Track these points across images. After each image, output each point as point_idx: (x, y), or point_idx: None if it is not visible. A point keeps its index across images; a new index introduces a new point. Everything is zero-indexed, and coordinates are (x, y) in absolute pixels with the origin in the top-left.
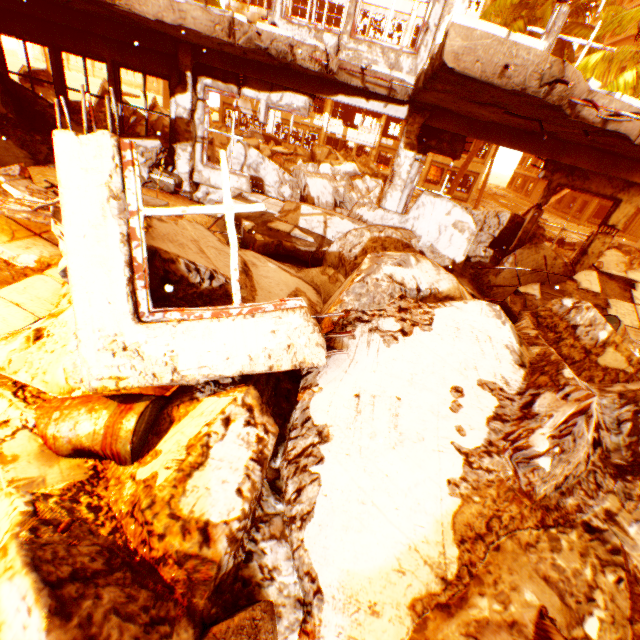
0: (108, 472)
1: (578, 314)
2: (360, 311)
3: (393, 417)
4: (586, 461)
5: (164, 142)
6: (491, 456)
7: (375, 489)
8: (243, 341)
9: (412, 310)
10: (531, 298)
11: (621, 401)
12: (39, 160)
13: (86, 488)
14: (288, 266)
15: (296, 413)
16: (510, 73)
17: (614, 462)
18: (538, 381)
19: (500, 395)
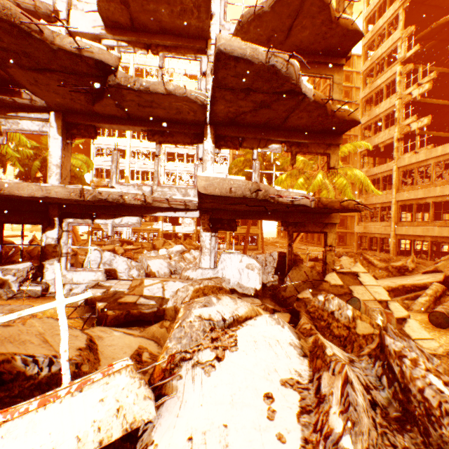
0: None
1: (330, 303)
2: (183, 351)
3: (224, 448)
4: (374, 424)
5: (38, 261)
6: None
7: None
8: (71, 421)
9: (221, 337)
10: (308, 299)
11: (372, 359)
12: None
13: None
14: (135, 328)
15: None
16: (234, 190)
17: (393, 416)
18: (317, 364)
19: (299, 387)
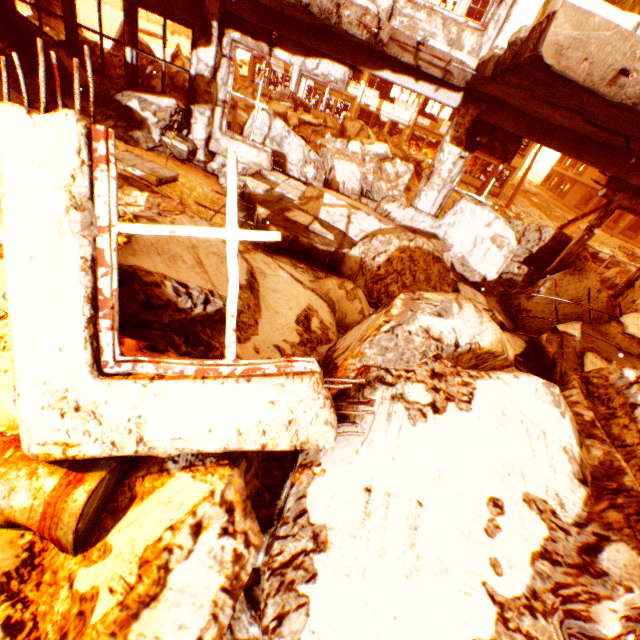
0: (46, 556)
1: None
2: (383, 368)
3: (410, 530)
4: None
5: (183, 98)
6: (535, 616)
7: (378, 635)
8: (232, 410)
9: (448, 377)
10: (569, 338)
11: None
12: (37, 108)
13: (11, 586)
14: (302, 268)
15: (289, 501)
16: (625, 80)
17: None
18: (607, 516)
19: (552, 521)
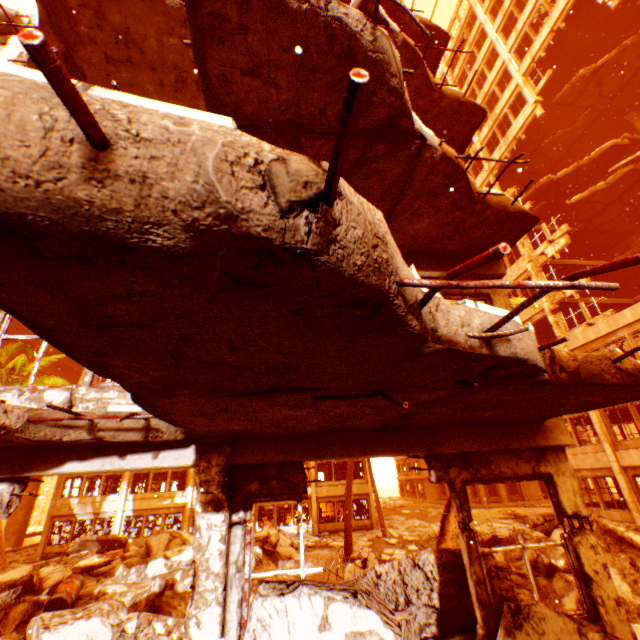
0: None
1: None
2: None
3: None
4: None
5: None
6: None
7: None
8: None
9: None
10: None
11: None
12: None
13: None
14: None
15: None
16: (138, 165)
17: None
18: None
19: None
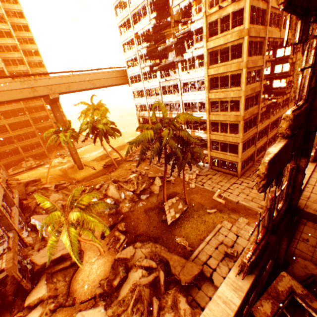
0: None
1: None
2: None
3: None
4: None
5: None
6: None
7: None
8: None
9: None
10: None
11: None
12: None
13: None
14: None
15: None
16: None
17: None
18: None
19: None
